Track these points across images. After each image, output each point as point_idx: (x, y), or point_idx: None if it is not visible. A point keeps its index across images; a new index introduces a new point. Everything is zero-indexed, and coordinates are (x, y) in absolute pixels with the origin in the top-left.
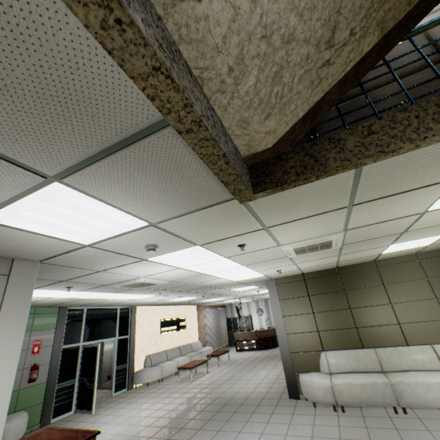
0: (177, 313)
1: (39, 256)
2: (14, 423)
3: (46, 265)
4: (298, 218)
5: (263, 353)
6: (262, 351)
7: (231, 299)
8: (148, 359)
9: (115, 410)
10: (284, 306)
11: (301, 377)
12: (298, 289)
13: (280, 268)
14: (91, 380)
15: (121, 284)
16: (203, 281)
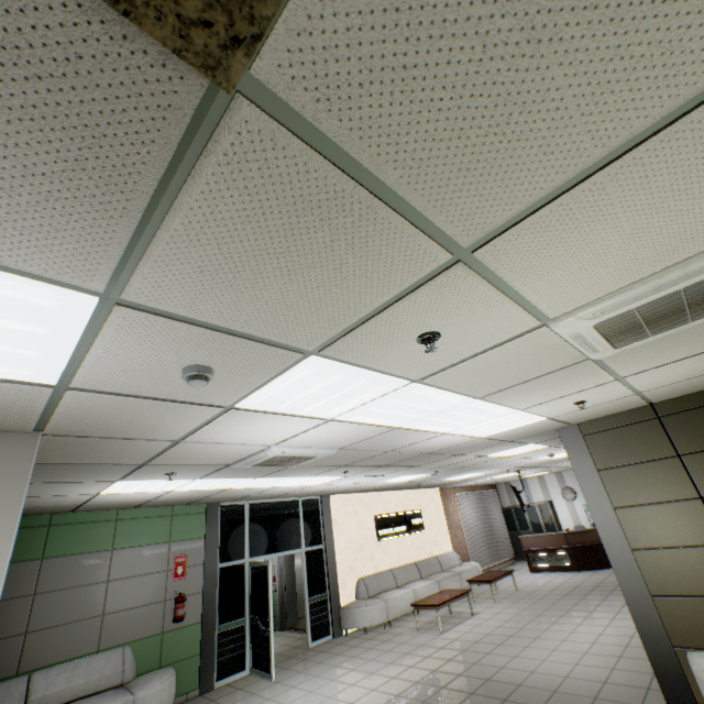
0: (403, 503)
1: (17, 421)
2: (150, 690)
3: (65, 439)
4: (571, 183)
5: (589, 577)
6: (587, 574)
7: (500, 473)
8: (361, 586)
9: (305, 677)
10: (613, 486)
11: (694, 662)
12: (643, 442)
13: (582, 396)
14: (264, 622)
15: (247, 462)
16: (409, 444)
